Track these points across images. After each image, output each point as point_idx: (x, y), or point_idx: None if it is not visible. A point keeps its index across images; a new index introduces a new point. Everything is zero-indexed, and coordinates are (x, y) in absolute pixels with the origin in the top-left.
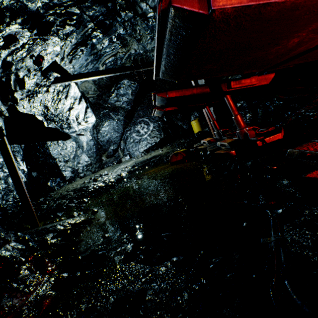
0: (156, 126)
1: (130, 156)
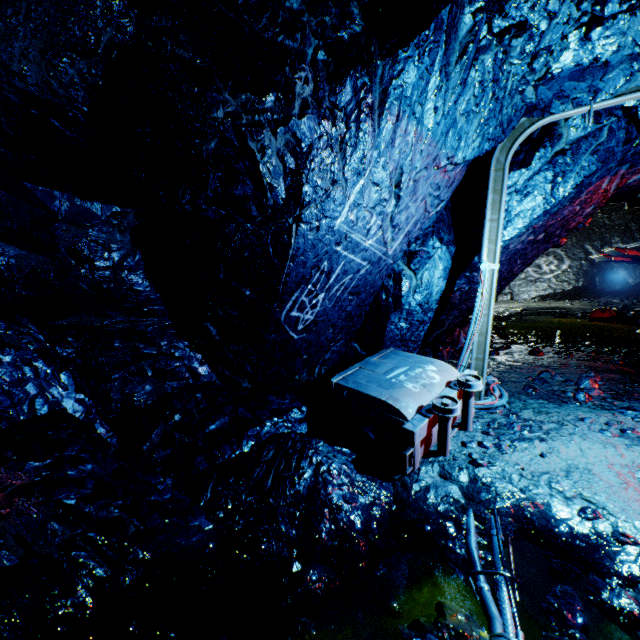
0: (575, 266)
1: (512, 298)
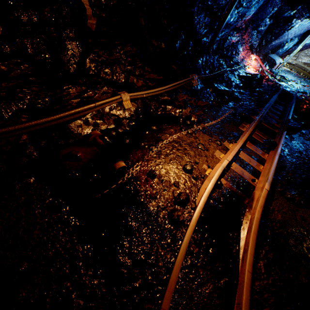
0: None
1: (296, 59)
